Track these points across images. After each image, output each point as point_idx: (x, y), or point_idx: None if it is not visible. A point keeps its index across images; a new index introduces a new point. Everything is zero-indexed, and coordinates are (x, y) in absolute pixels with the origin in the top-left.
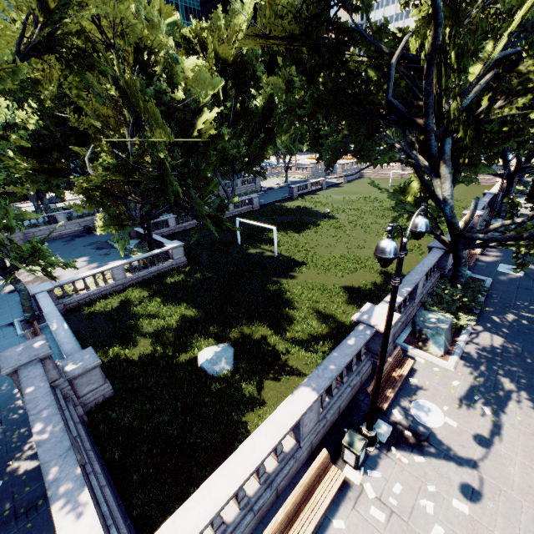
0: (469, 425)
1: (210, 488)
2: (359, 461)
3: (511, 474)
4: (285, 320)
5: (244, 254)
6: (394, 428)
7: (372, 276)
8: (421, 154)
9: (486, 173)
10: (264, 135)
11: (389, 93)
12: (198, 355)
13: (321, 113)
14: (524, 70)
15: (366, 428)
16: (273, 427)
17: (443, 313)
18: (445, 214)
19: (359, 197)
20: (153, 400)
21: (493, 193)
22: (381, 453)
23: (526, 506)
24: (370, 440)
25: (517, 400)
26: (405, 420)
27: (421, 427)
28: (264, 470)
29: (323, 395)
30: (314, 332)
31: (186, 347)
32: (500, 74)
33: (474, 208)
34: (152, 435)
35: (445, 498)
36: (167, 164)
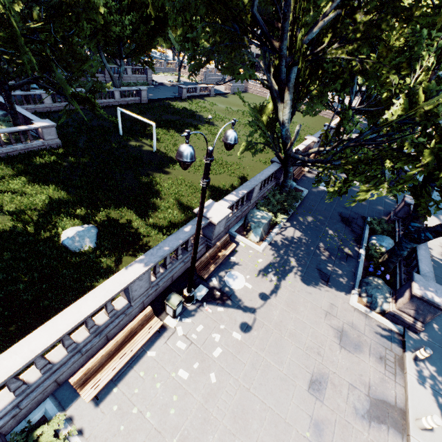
0: (259, 287)
1: (30, 341)
2: (176, 313)
3: (273, 315)
4: (151, 209)
5: (124, 146)
6: (209, 290)
7: (231, 179)
8: (275, 78)
9: (329, 108)
10: (154, 22)
11: (254, 5)
12: (61, 234)
13: (192, 7)
14: (357, 18)
15: (187, 291)
16: (101, 293)
17: (268, 212)
18: (282, 135)
19: (239, 110)
20: (9, 272)
21: (330, 126)
22: (196, 307)
23: (274, 332)
24: (188, 299)
25: (293, 271)
26: (218, 285)
27: (228, 289)
28: (94, 323)
29: (157, 269)
30: (174, 220)
31: (50, 226)
32: (342, 16)
33: (297, 133)
34: (5, 300)
35: (229, 332)
36: (13, 21)
